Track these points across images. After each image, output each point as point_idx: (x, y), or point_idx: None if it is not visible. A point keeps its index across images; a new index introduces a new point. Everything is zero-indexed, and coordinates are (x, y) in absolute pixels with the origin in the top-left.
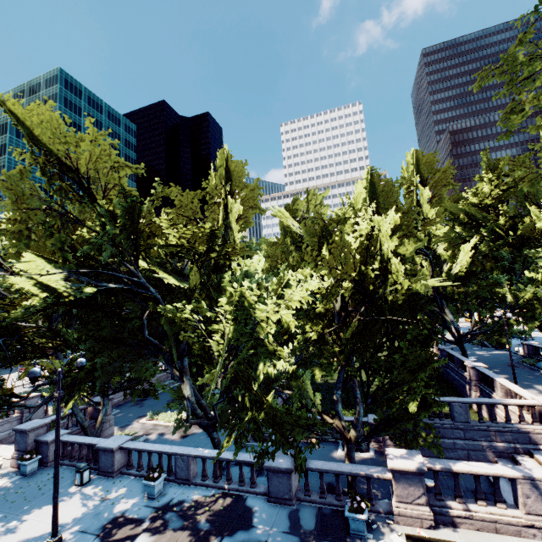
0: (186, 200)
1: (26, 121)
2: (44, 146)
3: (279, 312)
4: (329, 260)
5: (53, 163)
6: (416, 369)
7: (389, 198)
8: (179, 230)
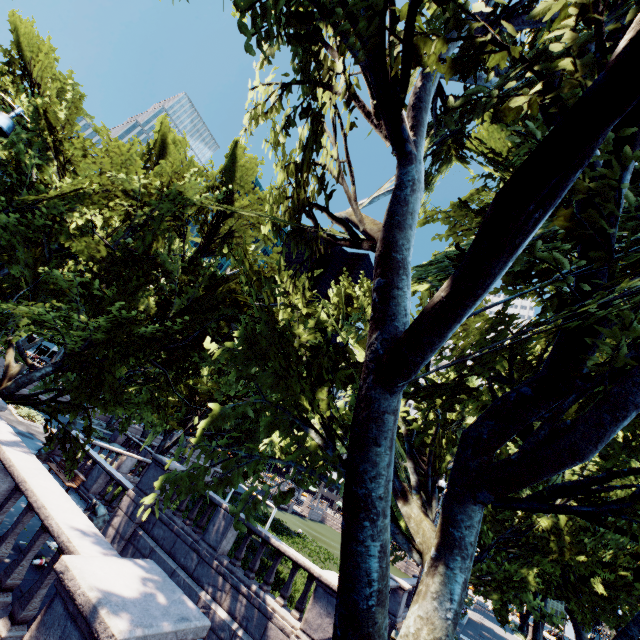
0: (114, 147)
1: (19, 32)
2: (21, 52)
3: (62, 219)
4: (104, 162)
5: (22, 66)
6: (115, 328)
7: (248, 176)
8: (25, 104)
